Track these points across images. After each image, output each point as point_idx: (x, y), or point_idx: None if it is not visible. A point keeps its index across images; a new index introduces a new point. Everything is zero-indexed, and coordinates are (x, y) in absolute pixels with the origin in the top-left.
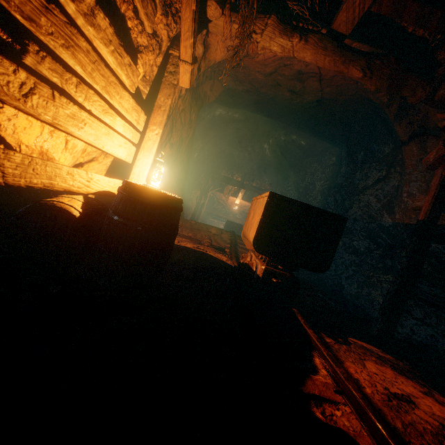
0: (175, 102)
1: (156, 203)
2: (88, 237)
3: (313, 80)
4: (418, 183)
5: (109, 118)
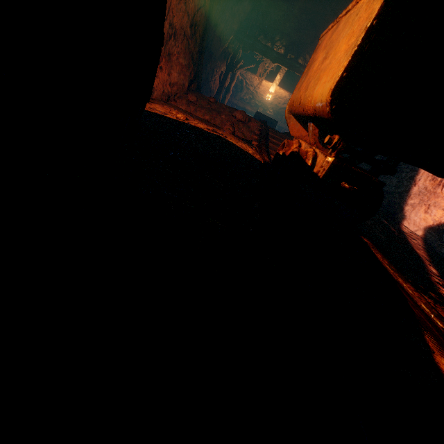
0: None
1: None
2: None
3: None
4: None
5: None
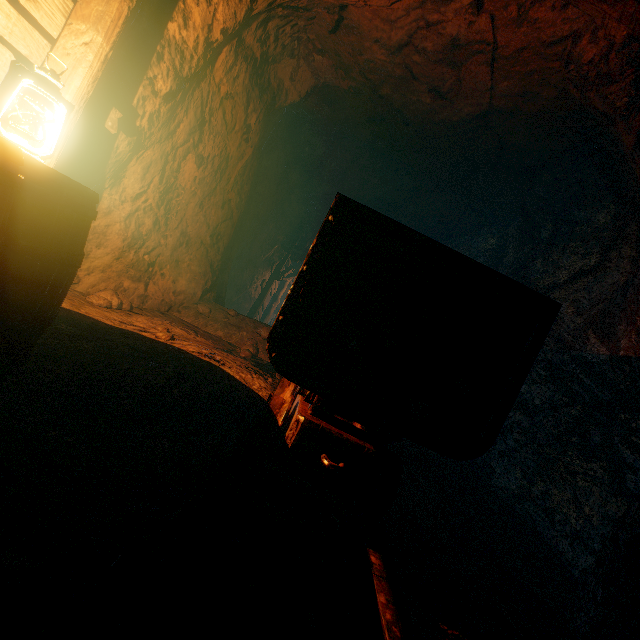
0: (197, 51)
1: None
2: None
3: (480, 61)
4: None
5: None
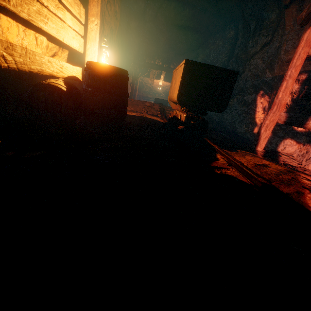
0: None
1: (112, 74)
2: (75, 104)
3: None
4: (293, 41)
5: (61, 13)
